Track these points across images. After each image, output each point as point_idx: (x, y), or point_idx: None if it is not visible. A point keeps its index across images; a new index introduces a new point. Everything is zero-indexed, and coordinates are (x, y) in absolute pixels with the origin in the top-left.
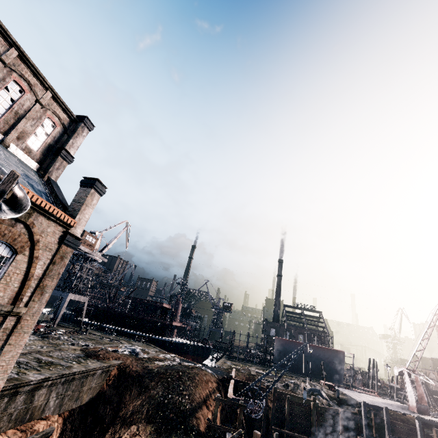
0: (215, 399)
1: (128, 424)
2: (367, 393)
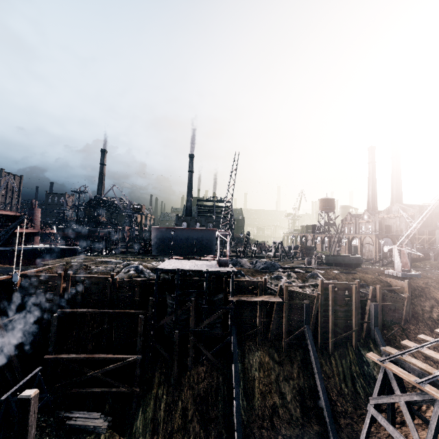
0: None
1: None
2: (209, 259)
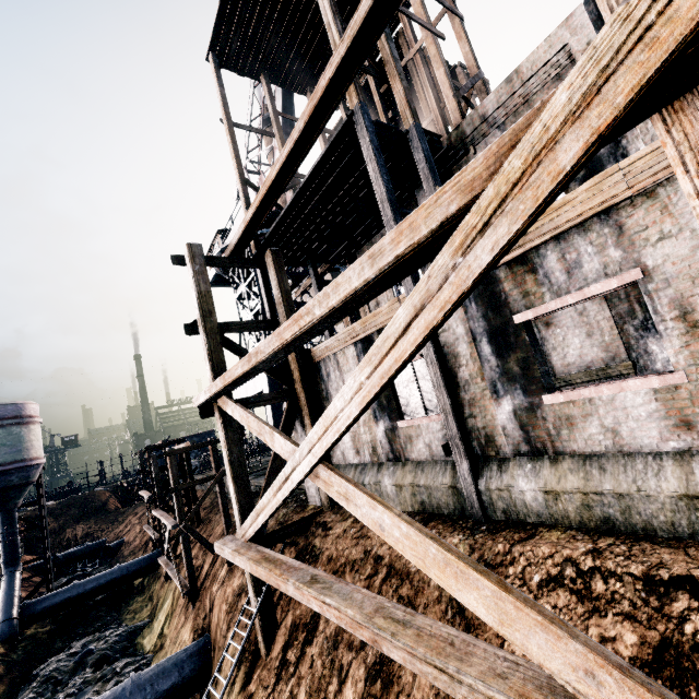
0: (119, 490)
1: (63, 530)
2: None
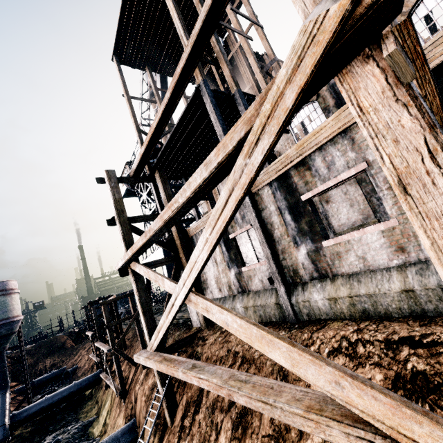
0: (73, 333)
1: (36, 364)
2: None
